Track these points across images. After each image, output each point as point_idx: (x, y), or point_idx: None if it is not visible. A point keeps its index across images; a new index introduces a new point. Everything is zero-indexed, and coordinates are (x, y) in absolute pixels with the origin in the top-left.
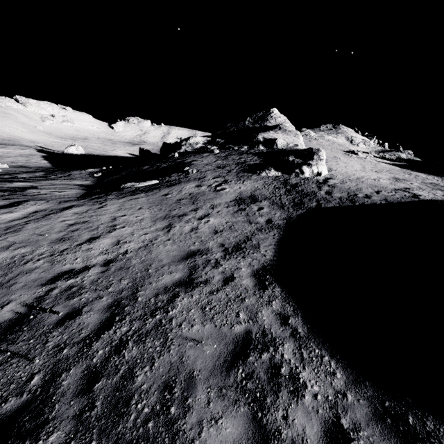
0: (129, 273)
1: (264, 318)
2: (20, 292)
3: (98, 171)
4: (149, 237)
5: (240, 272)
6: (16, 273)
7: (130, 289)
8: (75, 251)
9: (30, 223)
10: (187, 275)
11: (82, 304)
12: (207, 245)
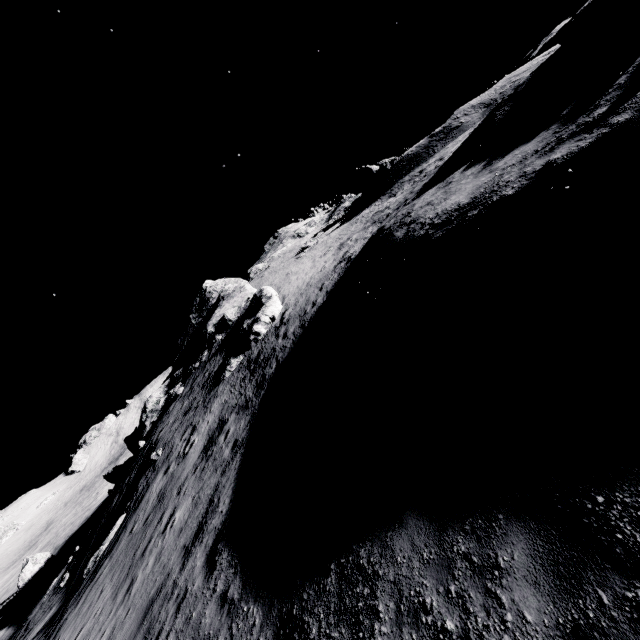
0: None
1: (206, 621)
2: None
3: (64, 572)
4: (106, 635)
5: (194, 574)
6: None
7: None
8: None
9: None
10: None
11: None
12: (168, 568)
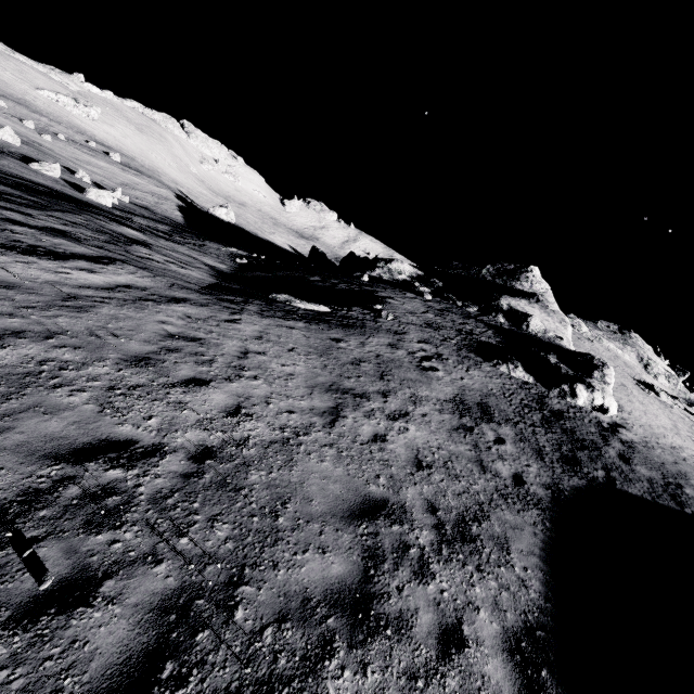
0: (236, 507)
1: None
2: (5, 458)
3: (245, 255)
4: (295, 422)
5: (476, 624)
6: (27, 404)
7: (225, 563)
8: (155, 397)
9: (109, 302)
10: (358, 574)
11: (107, 564)
12: (402, 493)
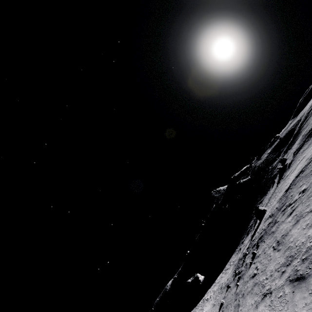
0: None
1: None
2: None
3: (272, 164)
4: None
5: None
6: None
7: None
8: None
9: None
10: None
11: None
12: None
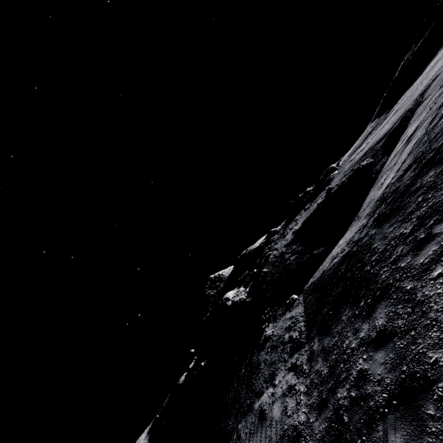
0: None
1: None
2: None
3: (274, 320)
4: None
5: None
6: None
7: None
8: None
9: None
10: None
11: None
12: None
